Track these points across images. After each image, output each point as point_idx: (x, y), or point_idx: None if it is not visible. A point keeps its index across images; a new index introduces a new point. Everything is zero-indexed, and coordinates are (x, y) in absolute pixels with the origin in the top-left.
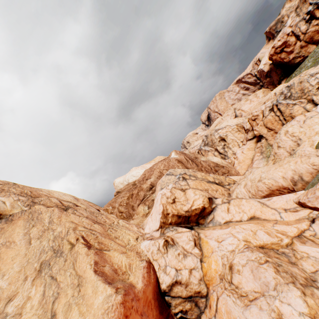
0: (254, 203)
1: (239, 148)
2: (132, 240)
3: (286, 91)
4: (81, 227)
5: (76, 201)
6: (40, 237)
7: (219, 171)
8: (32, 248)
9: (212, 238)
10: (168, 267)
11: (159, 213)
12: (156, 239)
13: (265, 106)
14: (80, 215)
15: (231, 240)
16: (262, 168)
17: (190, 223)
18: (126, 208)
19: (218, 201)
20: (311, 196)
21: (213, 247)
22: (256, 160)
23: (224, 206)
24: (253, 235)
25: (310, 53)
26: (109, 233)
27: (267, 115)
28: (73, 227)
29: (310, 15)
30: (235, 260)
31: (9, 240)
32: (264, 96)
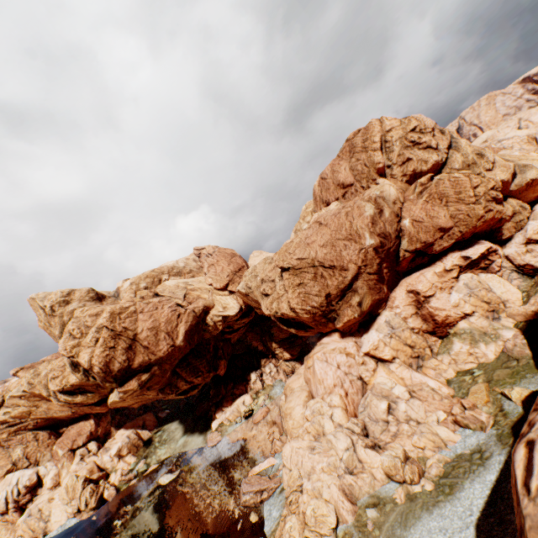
0: None
1: None
2: None
3: None
4: None
5: None
6: None
7: None
8: None
9: None
10: None
11: None
12: None
13: None
14: None
15: None
16: None
17: None
18: None
19: None
20: None
21: None
22: None
23: None
24: None
25: None
26: None
27: None
28: None
29: None
30: None
31: None
32: None
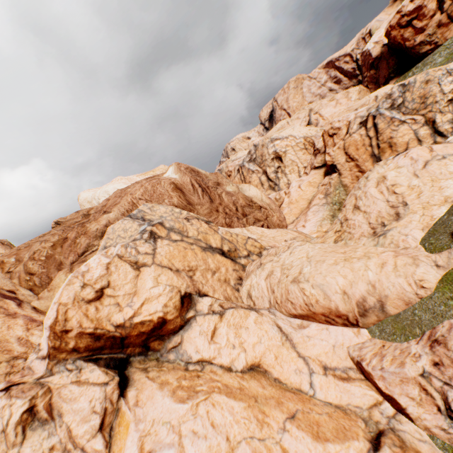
0: (271, 331)
1: (297, 179)
2: None
3: (398, 94)
4: None
5: None
6: None
7: (250, 215)
8: None
9: (141, 423)
10: None
11: (45, 326)
12: (12, 398)
13: (356, 114)
14: None
15: None
16: (312, 248)
17: (129, 347)
18: (44, 267)
19: (203, 303)
20: (393, 370)
21: None
22: (316, 206)
23: (210, 322)
24: None
25: (448, 40)
26: None
27: (355, 132)
28: None
29: None
30: None
31: None
32: (359, 99)
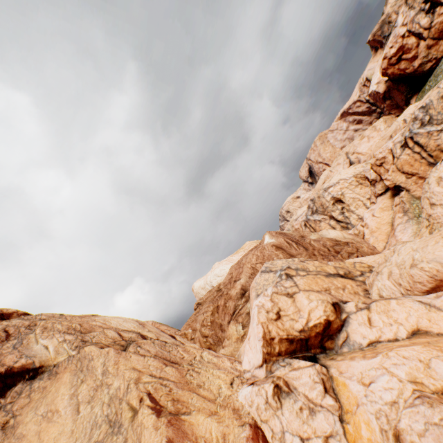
0: (413, 305)
1: (367, 210)
2: (224, 388)
3: (422, 114)
4: (147, 376)
5: (141, 327)
6: (91, 399)
7: (342, 251)
8: (80, 420)
9: (352, 377)
10: (287, 435)
11: (258, 339)
12: (260, 384)
13: (393, 142)
14: (146, 354)
15: (386, 381)
16: (413, 243)
17: (311, 349)
18: (211, 329)
19: (349, 306)
20: None
21: (357, 396)
22: (399, 225)
23: (361, 315)
24: (426, 368)
25: None
26: (188, 378)
27: (400, 154)
28: (134, 377)
29: (431, 3)
30: (401, 422)
31: (51, 408)
32: (388, 126)
